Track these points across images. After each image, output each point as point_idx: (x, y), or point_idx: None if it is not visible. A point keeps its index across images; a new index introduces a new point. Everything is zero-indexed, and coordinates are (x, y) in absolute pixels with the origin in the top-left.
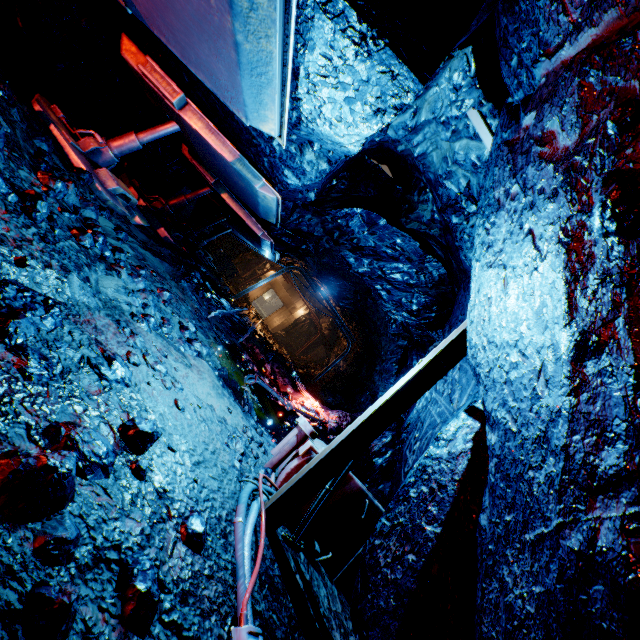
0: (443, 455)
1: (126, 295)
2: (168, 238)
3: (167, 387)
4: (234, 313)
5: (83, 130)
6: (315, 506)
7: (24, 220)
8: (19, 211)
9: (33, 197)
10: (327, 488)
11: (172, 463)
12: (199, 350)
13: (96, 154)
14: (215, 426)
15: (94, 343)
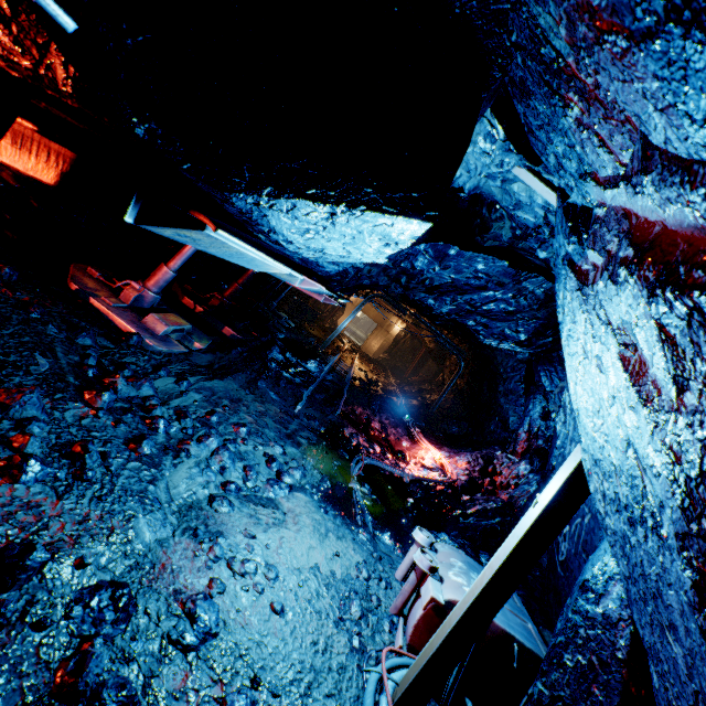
0: (596, 616)
1: (200, 474)
2: (234, 335)
3: (260, 592)
4: (324, 374)
5: (120, 283)
6: (452, 684)
7: (77, 491)
8: (71, 483)
9: (80, 455)
10: (460, 664)
11: None
12: (290, 483)
13: (139, 300)
14: (322, 599)
15: (173, 600)
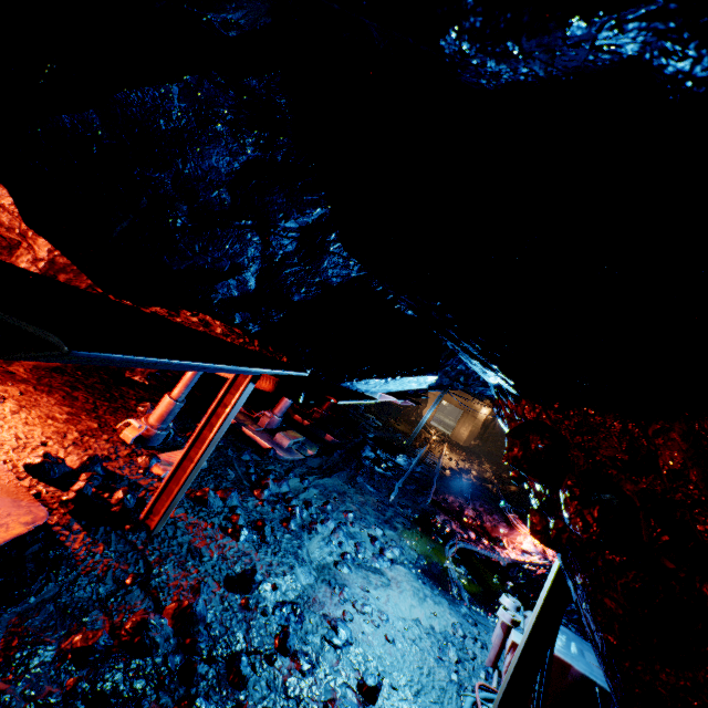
0: None
1: (326, 546)
2: (334, 440)
3: (376, 626)
4: (413, 466)
5: (258, 413)
6: None
7: (264, 548)
8: (260, 543)
9: (262, 527)
10: (537, 689)
11: (398, 701)
12: (391, 557)
13: (270, 424)
14: (424, 642)
15: (323, 618)
